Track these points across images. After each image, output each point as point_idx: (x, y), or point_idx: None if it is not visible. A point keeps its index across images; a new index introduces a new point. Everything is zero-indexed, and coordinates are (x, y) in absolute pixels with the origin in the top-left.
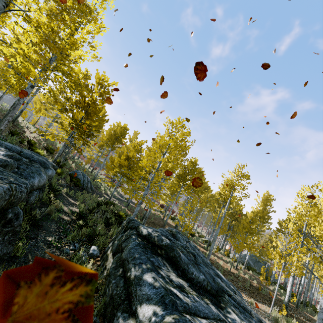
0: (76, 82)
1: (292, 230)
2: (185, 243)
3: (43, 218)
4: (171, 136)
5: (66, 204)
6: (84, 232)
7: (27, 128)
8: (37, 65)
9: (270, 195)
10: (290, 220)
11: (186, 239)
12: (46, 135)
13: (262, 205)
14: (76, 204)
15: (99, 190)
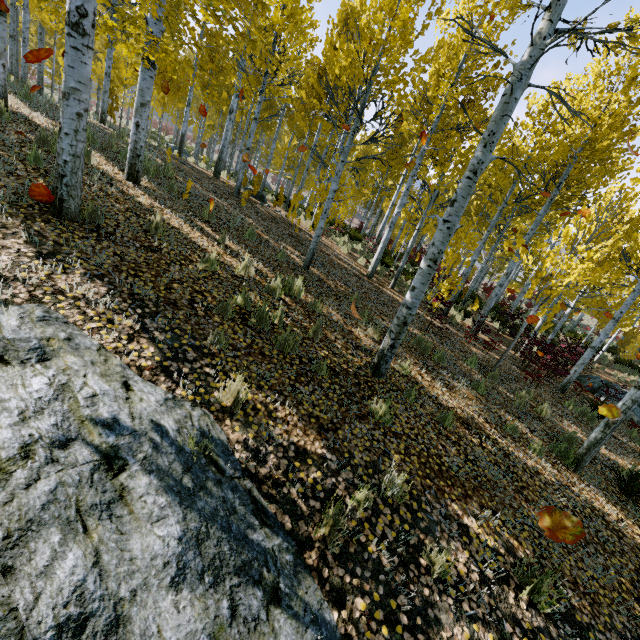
0: None
1: None
2: None
3: None
4: None
5: None
6: None
7: None
8: None
9: None
10: None
11: None
12: None
13: None
14: None
15: None
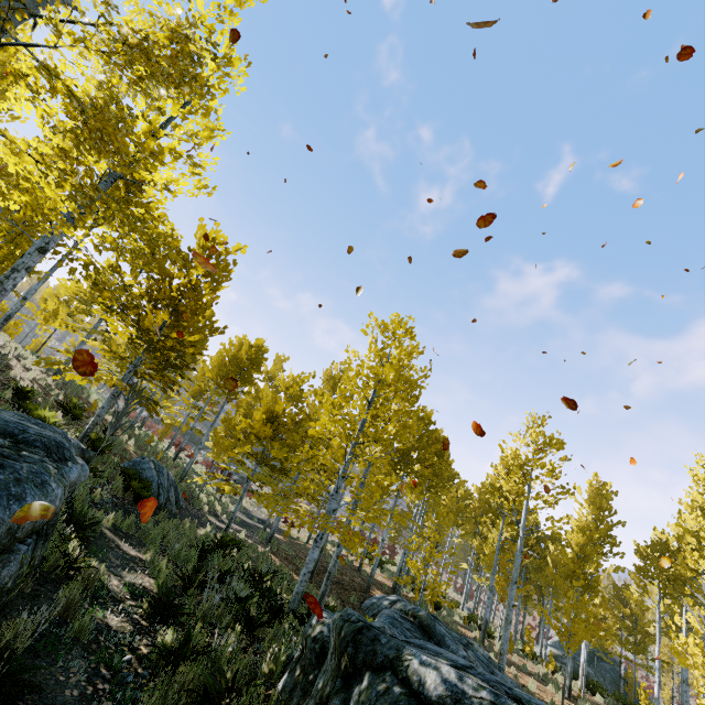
0: (155, 240)
1: (704, 576)
2: (464, 652)
3: (41, 645)
4: (385, 355)
5: (116, 566)
6: (184, 684)
7: (16, 359)
8: (64, 178)
9: (603, 482)
10: (663, 542)
11: (462, 639)
12: (68, 371)
13: (591, 510)
14: (143, 561)
15: (195, 504)
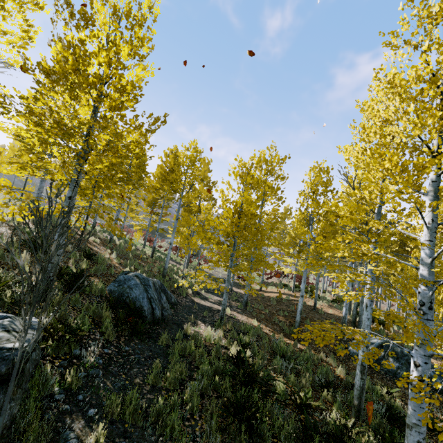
0: None
1: None
2: None
3: None
4: None
5: None
6: None
7: None
8: None
9: None
10: None
11: None
12: None
13: None
14: None
15: (182, 293)
